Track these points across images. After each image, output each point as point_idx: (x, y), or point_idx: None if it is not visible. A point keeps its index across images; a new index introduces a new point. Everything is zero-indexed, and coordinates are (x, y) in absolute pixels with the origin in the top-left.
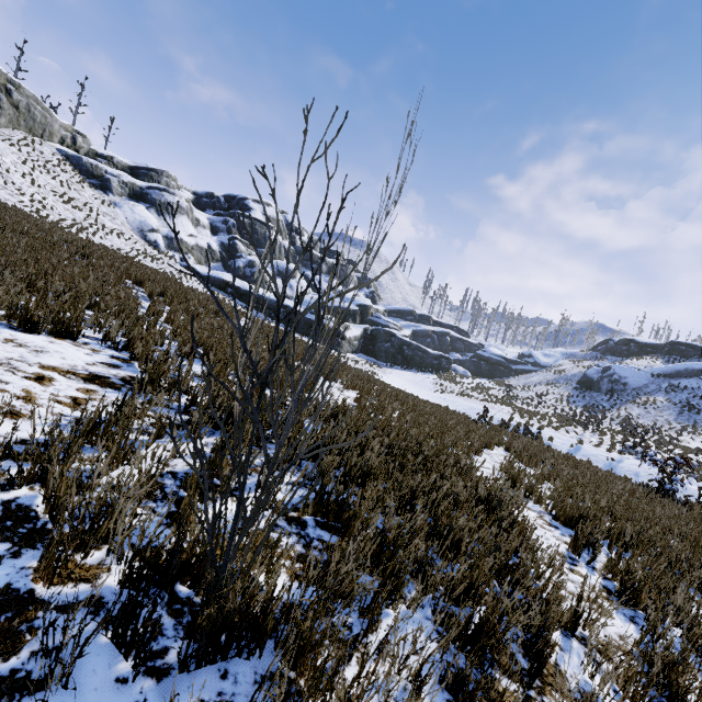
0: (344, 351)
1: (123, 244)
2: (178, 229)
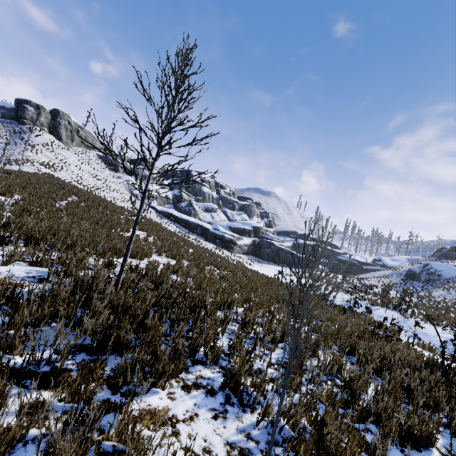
0: (236, 252)
1: (118, 195)
2: (150, 188)
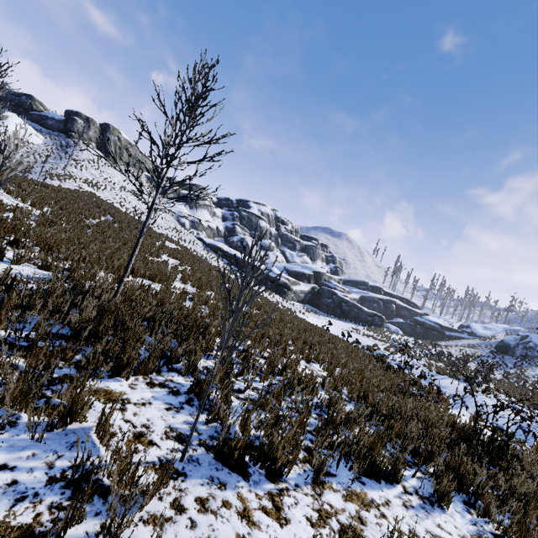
0: (289, 299)
1: (163, 222)
2: (200, 217)
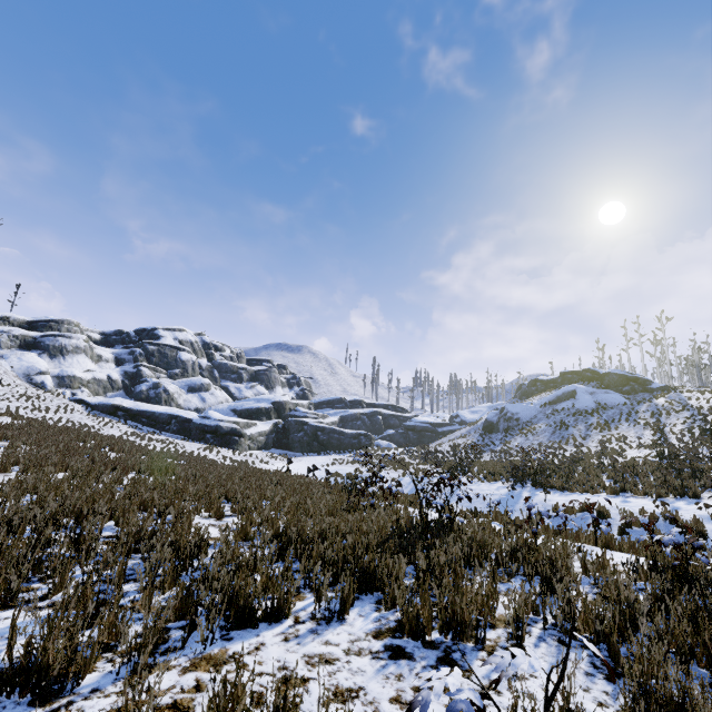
0: (245, 448)
1: None
2: (72, 368)
